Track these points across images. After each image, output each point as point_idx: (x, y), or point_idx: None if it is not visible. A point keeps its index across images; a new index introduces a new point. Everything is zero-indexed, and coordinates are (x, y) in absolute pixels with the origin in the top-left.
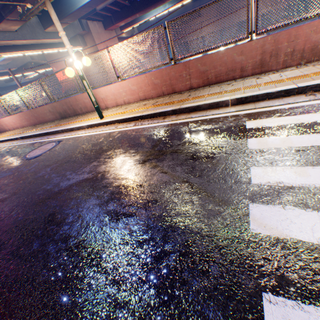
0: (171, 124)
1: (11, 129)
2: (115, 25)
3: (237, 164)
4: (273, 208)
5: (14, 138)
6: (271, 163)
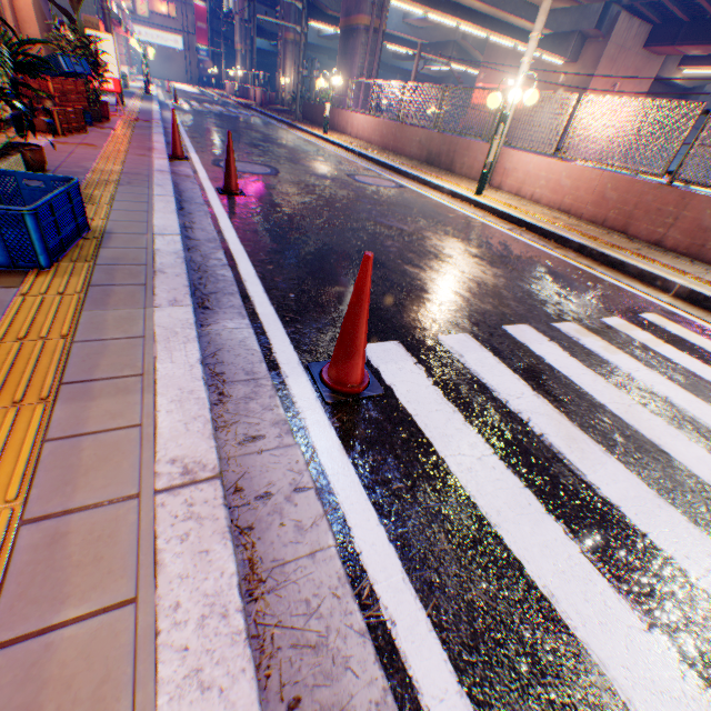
0: (556, 257)
1: (352, 136)
2: (675, 48)
3: (564, 314)
4: (540, 336)
5: (351, 148)
6: (598, 334)
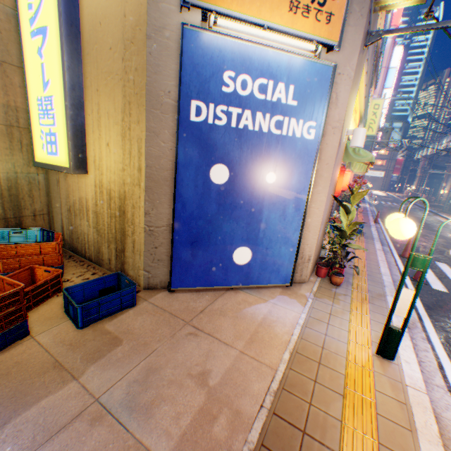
0: None
1: None
2: None
3: None
4: None
5: None
6: None
